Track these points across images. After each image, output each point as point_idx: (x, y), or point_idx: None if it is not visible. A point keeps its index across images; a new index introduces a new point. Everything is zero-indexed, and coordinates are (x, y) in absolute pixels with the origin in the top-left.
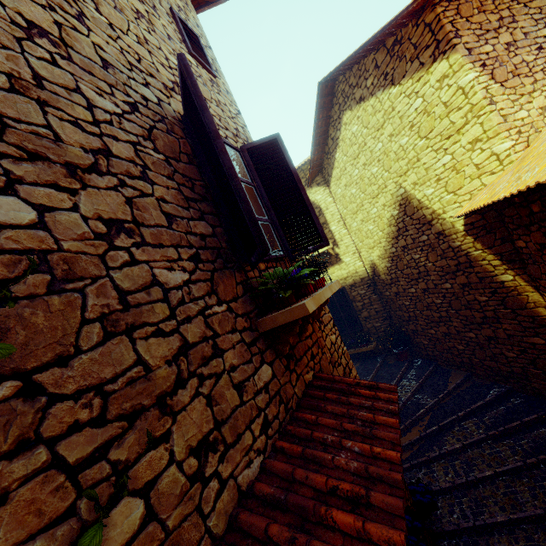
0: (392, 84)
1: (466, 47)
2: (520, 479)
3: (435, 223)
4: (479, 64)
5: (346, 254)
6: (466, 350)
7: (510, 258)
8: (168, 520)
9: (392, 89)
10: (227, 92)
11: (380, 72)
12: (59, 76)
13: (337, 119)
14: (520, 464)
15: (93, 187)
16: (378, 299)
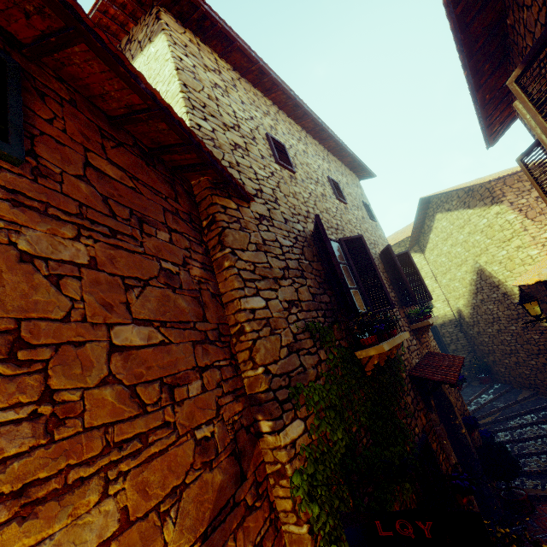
0: (469, 208)
1: (509, 201)
2: None
3: (501, 287)
4: (517, 210)
5: (437, 301)
6: (531, 374)
7: (546, 312)
8: (407, 355)
9: (469, 210)
10: (379, 226)
11: (461, 200)
12: None
13: (431, 216)
14: None
15: None
16: (463, 336)
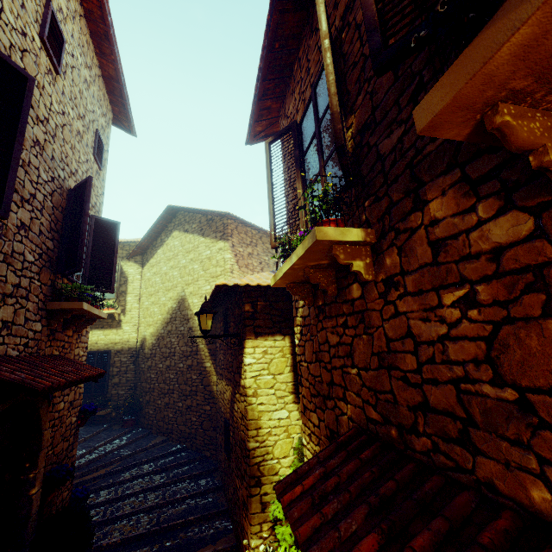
0: (203, 235)
1: (233, 243)
2: (156, 492)
3: (191, 321)
4: (235, 253)
5: (128, 323)
6: (173, 417)
7: (213, 353)
8: None
9: (202, 237)
10: (103, 180)
11: (201, 226)
12: (36, 162)
13: (170, 231)
14: (161, 483)
15: (25, 208)
16: (134, 369)
